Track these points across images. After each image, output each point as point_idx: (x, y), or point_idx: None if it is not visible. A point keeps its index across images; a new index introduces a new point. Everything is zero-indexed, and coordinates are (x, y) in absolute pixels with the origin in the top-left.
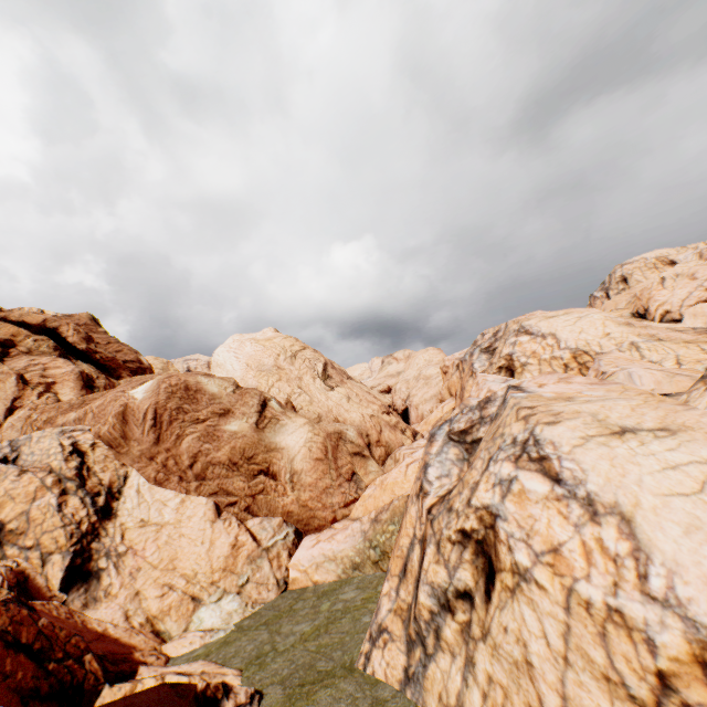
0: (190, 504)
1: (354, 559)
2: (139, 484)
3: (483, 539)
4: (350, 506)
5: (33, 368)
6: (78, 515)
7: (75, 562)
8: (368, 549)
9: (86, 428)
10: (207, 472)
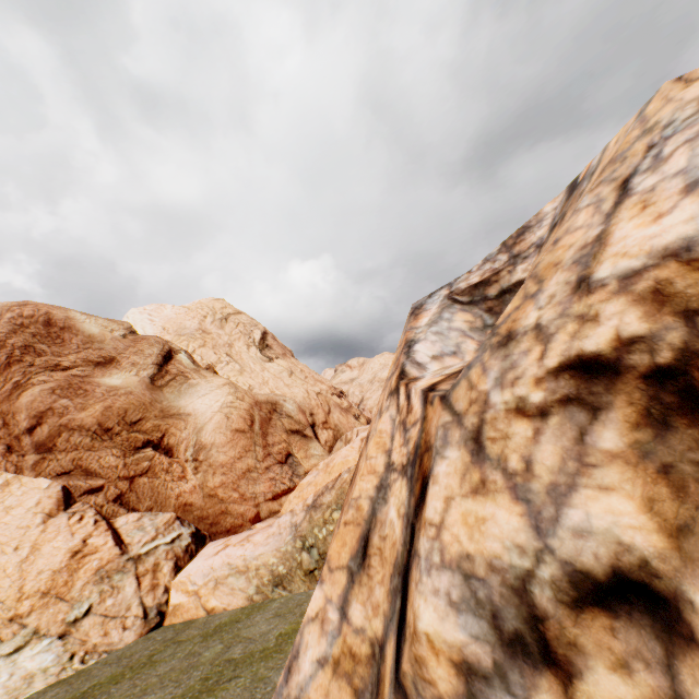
0: (18, 488)
1: (276, 569)
2: None
3: (683, 361)
4: (281, 499)
5: None
6: None
7: None
8: (299, 552)
9: None
10: (57, 440)
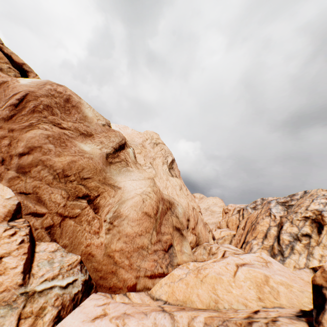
0: None
1: None
2: None
3: None
4: (155, 279)
5: None
6: None
7: None
8: None
9: None
10: (32, 168)
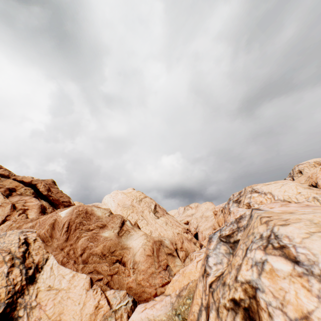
0: (77, 278)
1: None
2: (53, 263)
3: (248, 307)
4: (165, 286)
5: (20, 201)
6: (16, 279)
7: (6, 310)
8: (174, 316)
9: (34, 230)
10: (89, 259)
